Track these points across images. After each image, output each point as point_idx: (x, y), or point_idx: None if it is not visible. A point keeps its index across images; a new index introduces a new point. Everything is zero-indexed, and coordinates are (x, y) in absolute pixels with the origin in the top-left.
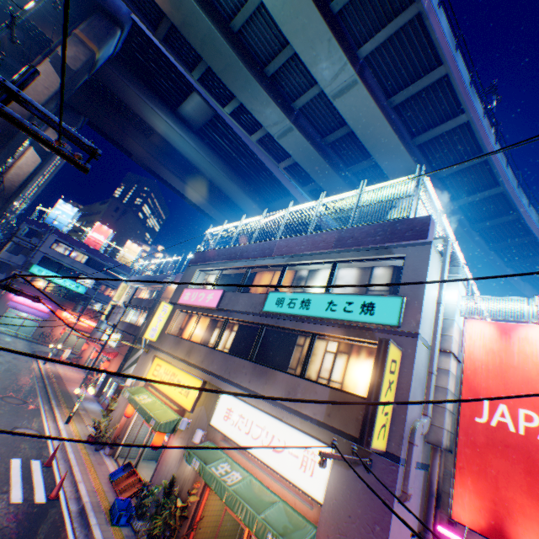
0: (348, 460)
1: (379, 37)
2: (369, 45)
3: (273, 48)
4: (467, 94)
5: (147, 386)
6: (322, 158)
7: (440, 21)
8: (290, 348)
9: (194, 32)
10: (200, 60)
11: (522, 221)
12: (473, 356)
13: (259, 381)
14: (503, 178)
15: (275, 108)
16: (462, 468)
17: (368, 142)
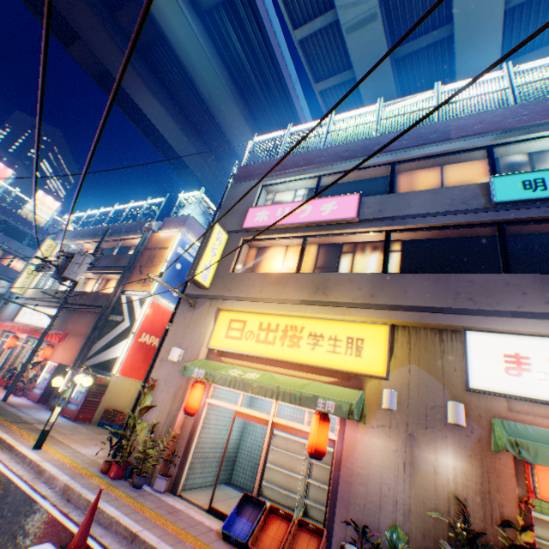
0: None
1: None
2: None
3: None
4: None
5: (217, 359)
6: (392, 75)
7: None
8: None
9: None
10: None
11: None
12: None
13: None
14: None
15: None
16: None
17: (463, 55)
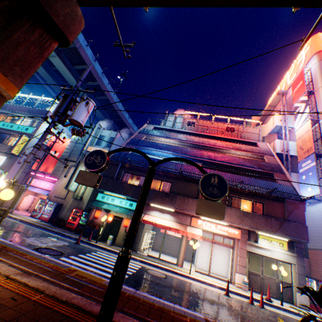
0: (5, 153)
1: None
2: None
3: None
4: (100, 76)
5: None
6: (50, 75)
7: (87, 51)
8: (5, 139)
9: None
10: None
11: (124, 122)
12: (50, 143)
13: None
14: (116, 106)
15: None
16: (38, 161)
17: (66, 78)
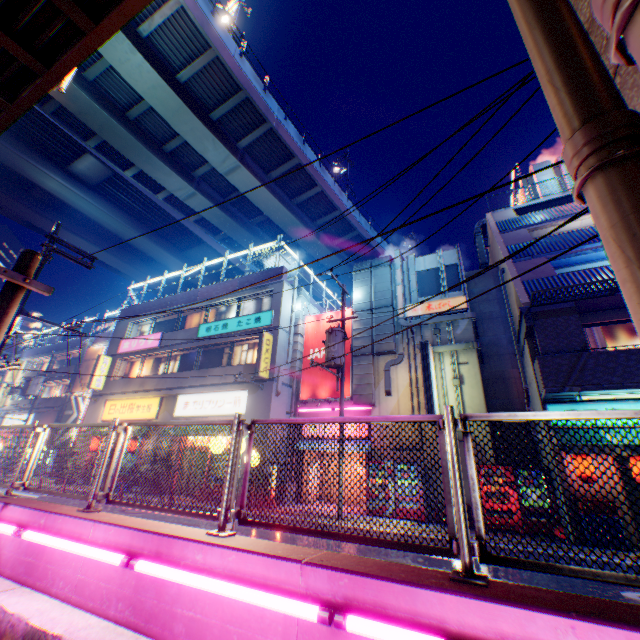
0: (250, 381)
1: (250, 138)
2: (244, 142)
3: (168, 133)
4: (319, 173)
5: None
6: (227, 215)
7: (289, 129)
8: (220, 356)
9: (92, 119)
10: (95, 133)
11: (377, 252)
12: (308, 332)
13: (204, 378)
14: (357, 224)
15: (179, 178)
16: (304, 379)
17: (260, 205)
